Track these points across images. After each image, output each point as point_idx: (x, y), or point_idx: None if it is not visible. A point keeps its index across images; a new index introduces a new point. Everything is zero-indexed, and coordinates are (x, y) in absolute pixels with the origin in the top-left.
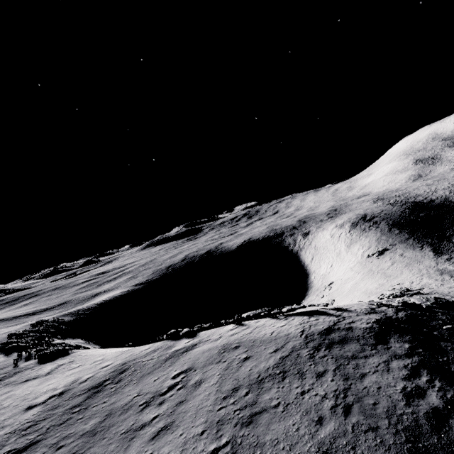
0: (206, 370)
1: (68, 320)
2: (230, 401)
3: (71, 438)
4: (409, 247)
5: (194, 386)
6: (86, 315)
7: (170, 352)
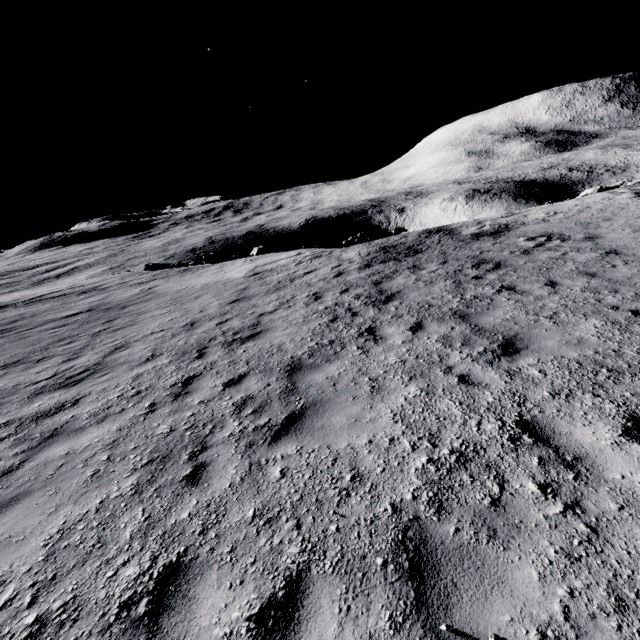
0: None
1: None
2: None
3: None
4: None
5: None
6: None
7: None
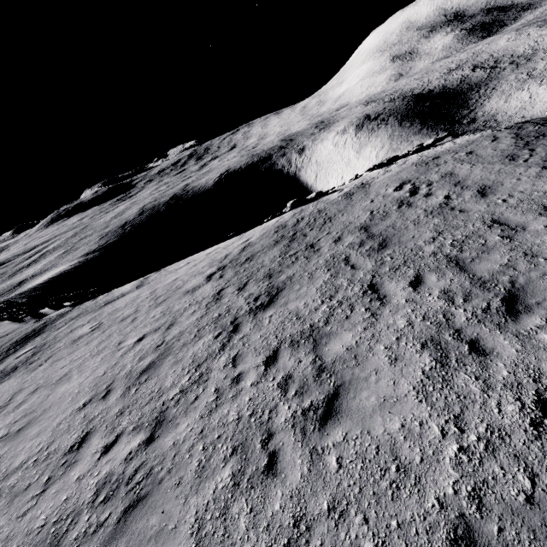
0: (435, 171)
1: (19, 303)
2: (526, 157)
3: (345, 252)
4: (425, 137)
5: (446, 177)
6: (41, 295)
7: (337, 197)
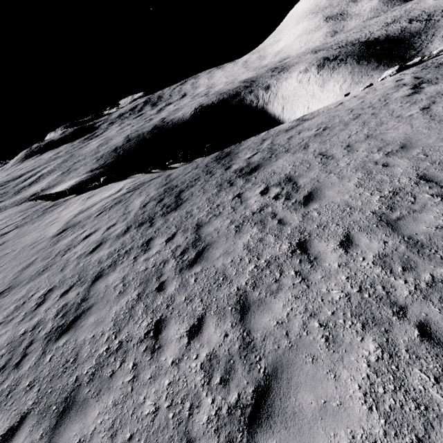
0: None
1: None
2: None
3: None
4: (384, 71)
5: None
6: None
7: None
